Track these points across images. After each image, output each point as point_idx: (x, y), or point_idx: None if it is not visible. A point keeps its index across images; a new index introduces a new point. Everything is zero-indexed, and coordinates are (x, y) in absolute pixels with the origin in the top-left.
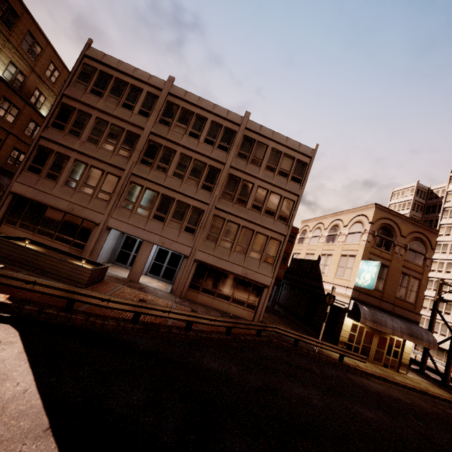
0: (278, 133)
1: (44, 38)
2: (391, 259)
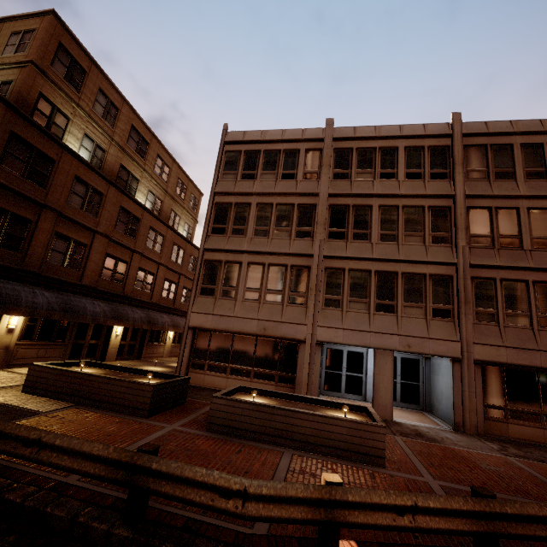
0: (520, 121)
1: (170, 157)
2: None
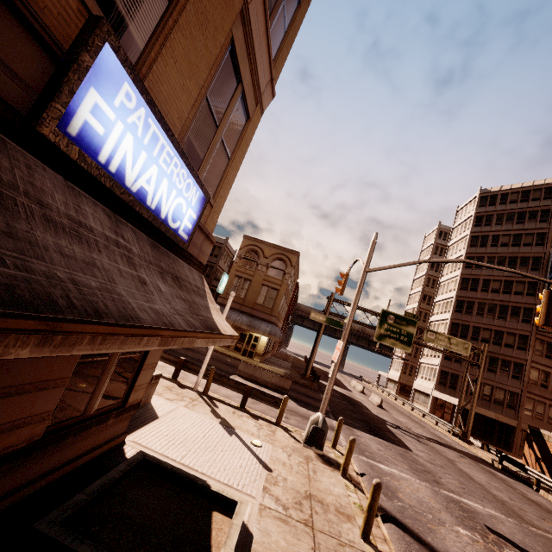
0: None
1: None
2: (254, 275)
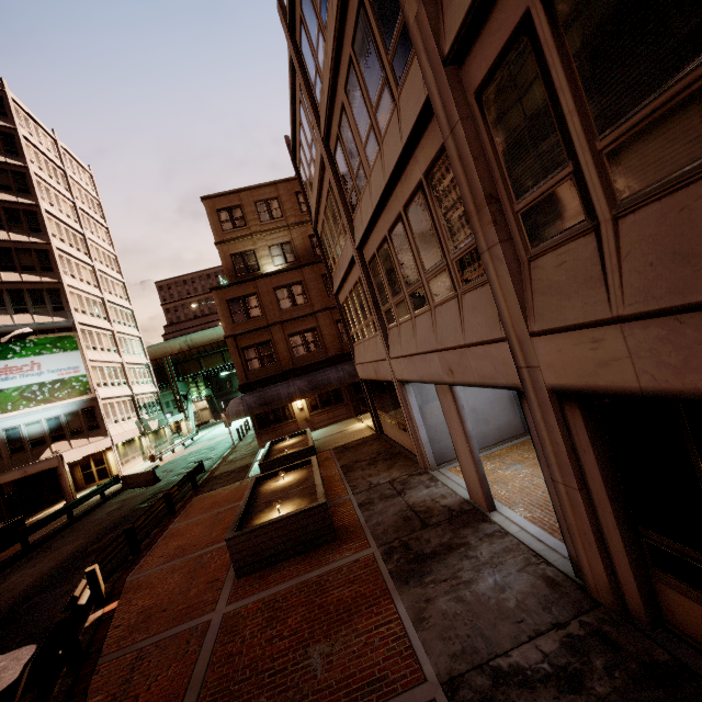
0: None
1: None
2: None
